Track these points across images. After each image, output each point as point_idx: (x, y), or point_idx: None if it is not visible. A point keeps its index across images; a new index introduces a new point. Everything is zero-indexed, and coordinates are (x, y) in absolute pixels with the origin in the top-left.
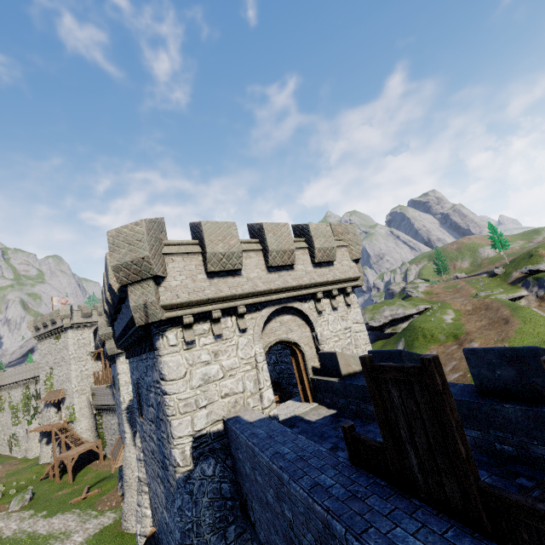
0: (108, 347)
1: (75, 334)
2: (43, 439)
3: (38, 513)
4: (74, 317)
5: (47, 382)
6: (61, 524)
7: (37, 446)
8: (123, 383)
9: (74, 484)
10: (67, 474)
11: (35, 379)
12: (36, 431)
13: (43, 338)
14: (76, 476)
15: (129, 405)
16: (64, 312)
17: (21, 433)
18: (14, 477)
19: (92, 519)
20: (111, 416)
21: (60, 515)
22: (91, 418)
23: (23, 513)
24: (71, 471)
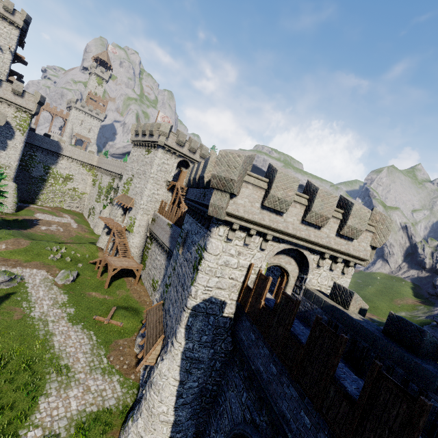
0: (214, 202)
1: (163, 155)
2: (106, 229)
3: (68, 305)
4: (169, 138)
5: (125, 185)
6: (74, 347)
7: (102, 227)
8: (205, 268)
9: (107, 291)
10: (107, 274)
11: (120, 176)
12: (103, 220)
13: (138, 145)
14: (112, 282)
15: (199, 306)
16: (163, 129)
17: (98, 209)
18: (76, 245)
19: (98, 373)
20: (159, 252)
21: (80, 330)
22: (143, 238)
23: (59, 294)
24: (109, 278)
